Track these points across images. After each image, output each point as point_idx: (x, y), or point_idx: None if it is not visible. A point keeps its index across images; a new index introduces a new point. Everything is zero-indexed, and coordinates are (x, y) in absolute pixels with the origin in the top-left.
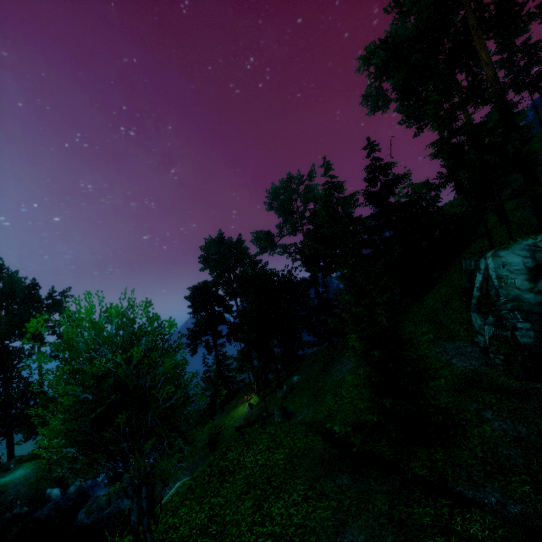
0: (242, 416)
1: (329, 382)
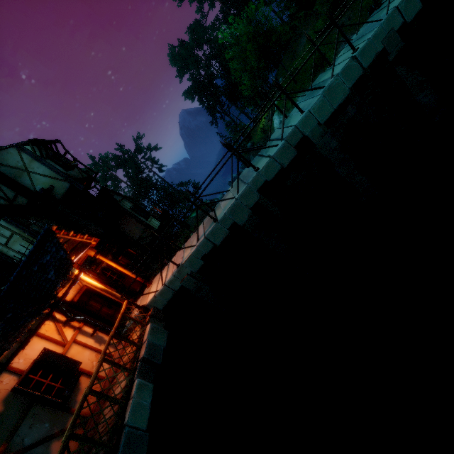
0: (265, 123)
1: (300, 54)
